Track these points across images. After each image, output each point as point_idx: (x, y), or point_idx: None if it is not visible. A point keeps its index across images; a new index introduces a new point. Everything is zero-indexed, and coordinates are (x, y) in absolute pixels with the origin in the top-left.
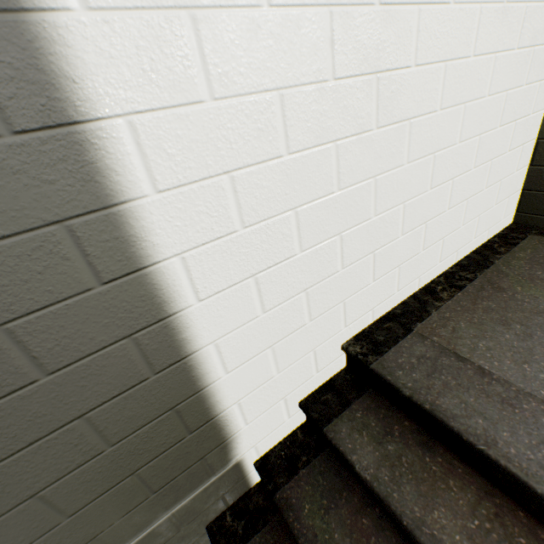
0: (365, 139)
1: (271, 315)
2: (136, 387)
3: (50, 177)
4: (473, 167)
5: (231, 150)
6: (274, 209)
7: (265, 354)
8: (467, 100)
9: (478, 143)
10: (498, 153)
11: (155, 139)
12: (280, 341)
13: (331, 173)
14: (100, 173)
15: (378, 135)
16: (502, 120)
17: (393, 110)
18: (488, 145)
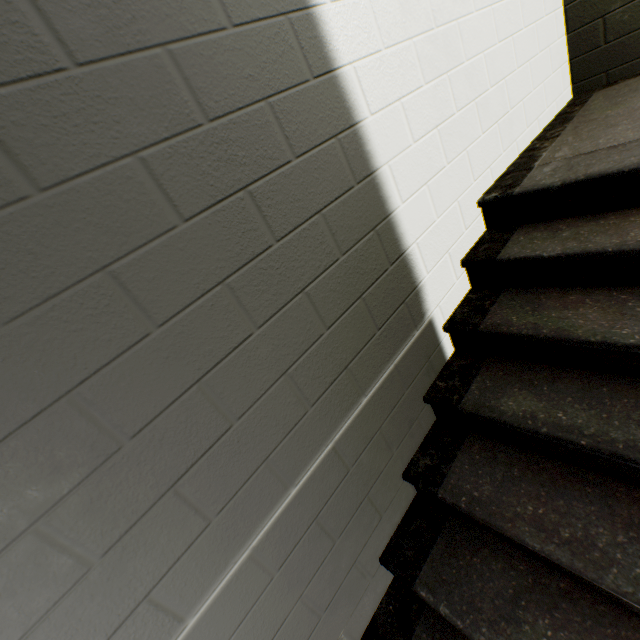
0: None
1: (419, 148)
2: (347, 194)
3: None
4: (524, 28)
5: None
6: (399, 36)
7: (424, 191)
8: None
9: (519, 3)
10: (538, 17)
11: None
12: (431, 180)
13: (428, 10)
14: None
15: None
16: None
17: None
18: (528, 7)
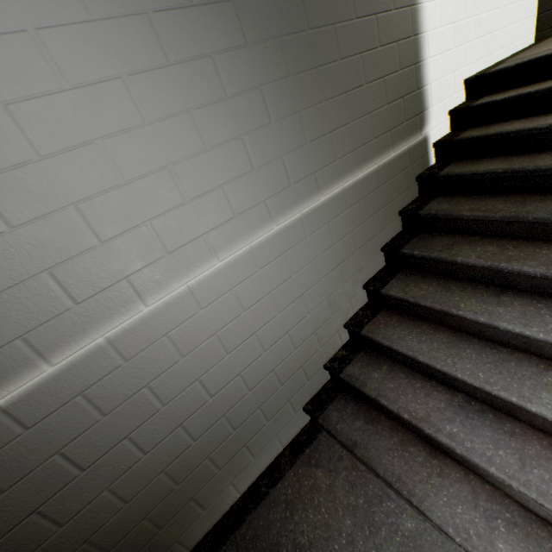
0: None
1: (442, 32)
2: (408, 39)
3: None
4: None
5: None
6: None
7: (439, 58)
8: None
9: None
10: None
11: None
12: (443, 53)
13: None
14: None
15: None
16: None
17: None
18: None
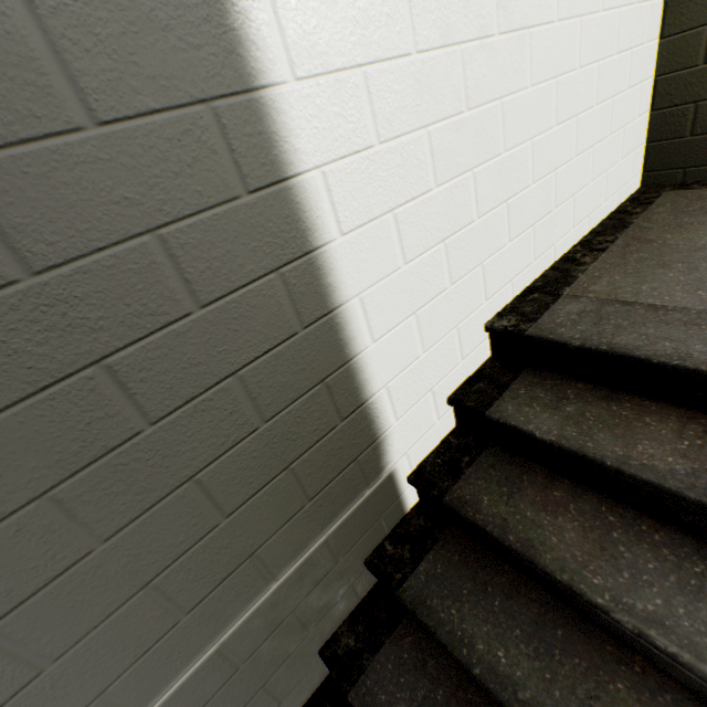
0: (488, 47)
1: (412, 270)
2: (286, 343)
3: (195, 41)
4: (595, 105)
5: (362, 37)
6: (407, 124)
7: (409, 322)
8: (582, 14)
9: (597, 72)
10: (618, 90)
11: (291, 11)
12: (422, 307)
13: (459, 87)
14: (241, 45)
15: (500, 44)
16: (618, 46)
17: (512, 13)
18: (607, 78)
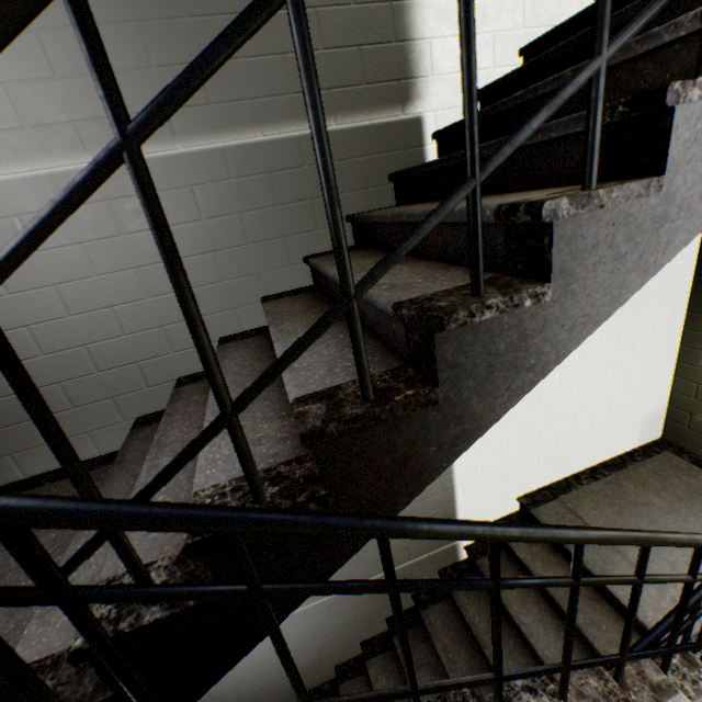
0: None
1: None
2: None
3: None
4: None
5: None
6: None
7: (454, 2)
8: None
9: None
10: None
11: None
12: None
13: None
14: None
15: None
16: None
17: None
18: None
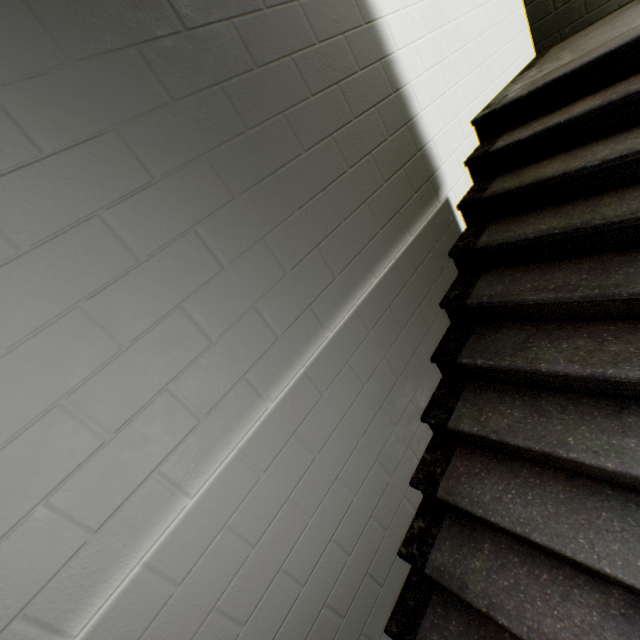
0: None
1: (428, 77)
2: (389, 99)
3: None
4: (490, 1)
5: None
6: (409, 2)
7: (434, 107)
8: None
9: None
10: None
11: None
12: (437, 100)
13: None
14: None
15: None
16: None
17: None
18: None
